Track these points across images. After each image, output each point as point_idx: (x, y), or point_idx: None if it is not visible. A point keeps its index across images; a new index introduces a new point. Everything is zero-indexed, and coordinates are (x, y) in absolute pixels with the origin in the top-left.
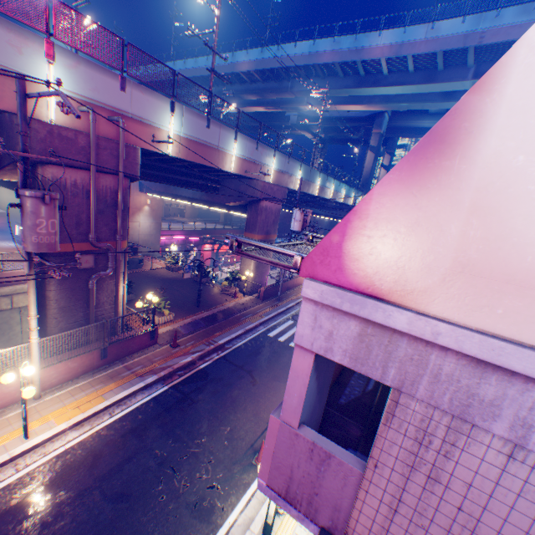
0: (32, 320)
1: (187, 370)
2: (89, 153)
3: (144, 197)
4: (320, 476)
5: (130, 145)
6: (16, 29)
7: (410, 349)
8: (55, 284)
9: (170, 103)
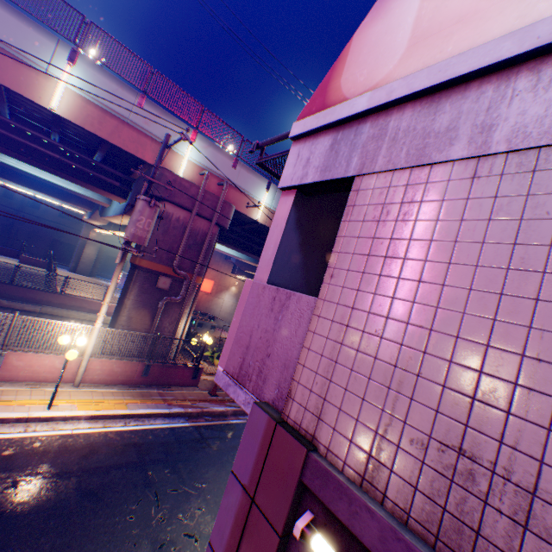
0: (104, 306)
1: (216, 418)
2: (196, 200)
3: (233, 278)
4: (276, 329)
5: (227, 202)
6: (178, 123)
7: (372, 129)
8: (134, 294)
9: (267, 182)
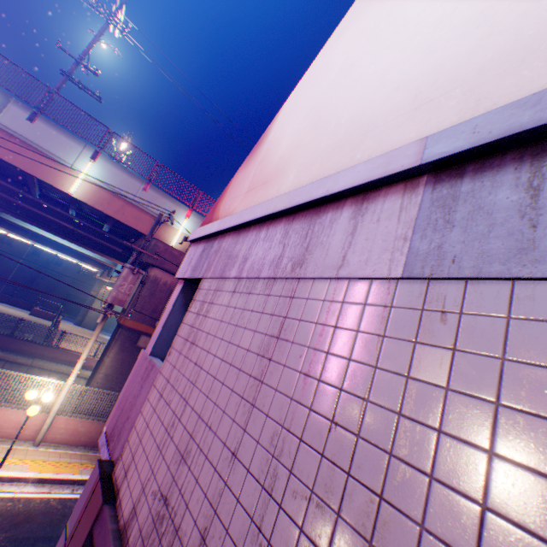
0: (79, 362)
1: None
2: None
3: None
4: (139, 395)
5: None
6: (176, 202)
7: (217, 245)
8: (114, 351)
9: None
